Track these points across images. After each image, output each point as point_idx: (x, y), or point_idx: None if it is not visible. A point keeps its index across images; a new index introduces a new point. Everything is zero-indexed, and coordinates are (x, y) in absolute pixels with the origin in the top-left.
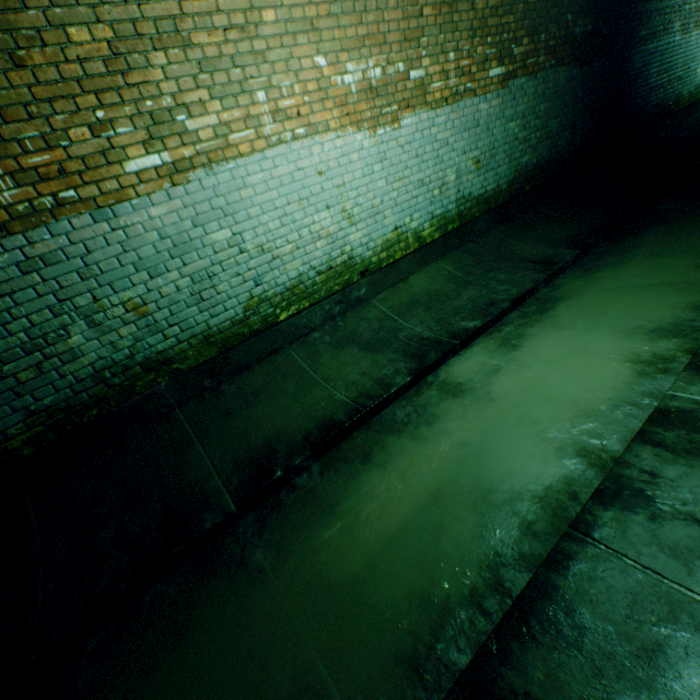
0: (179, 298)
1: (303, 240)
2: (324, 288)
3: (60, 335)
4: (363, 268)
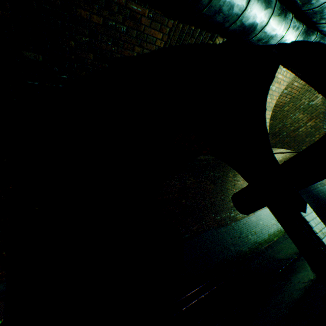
0: (259, 232)
1: (271, 224)
2: (278, 234)
3: (248, 235)
4: (283, 231)
